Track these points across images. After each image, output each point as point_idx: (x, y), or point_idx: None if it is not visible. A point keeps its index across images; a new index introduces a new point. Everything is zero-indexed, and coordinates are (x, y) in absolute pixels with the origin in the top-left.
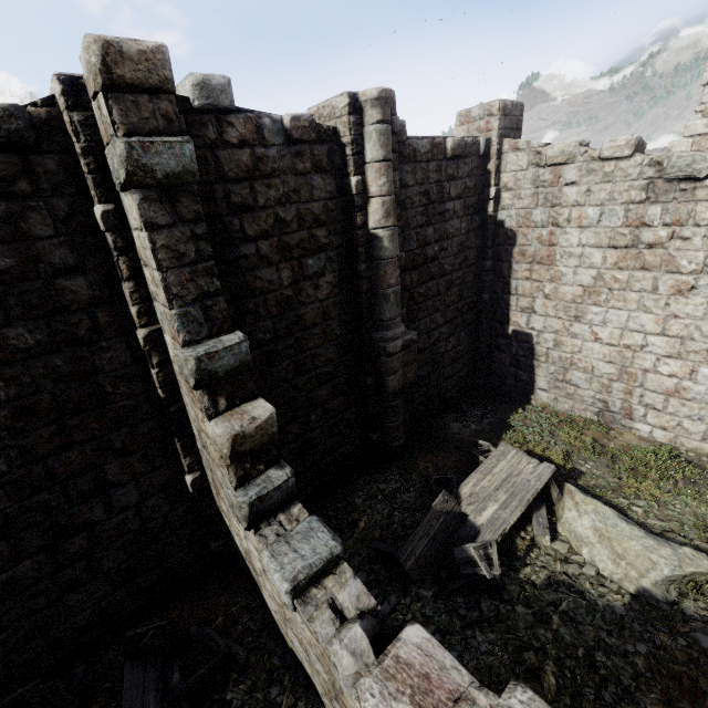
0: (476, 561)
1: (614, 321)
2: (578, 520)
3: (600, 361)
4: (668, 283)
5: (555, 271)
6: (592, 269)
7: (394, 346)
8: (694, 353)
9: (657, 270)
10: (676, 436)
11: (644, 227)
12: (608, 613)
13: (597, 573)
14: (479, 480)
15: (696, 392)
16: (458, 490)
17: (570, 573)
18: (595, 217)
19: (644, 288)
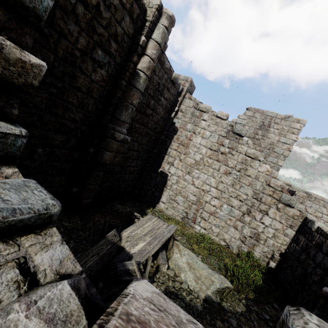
0: (131, 273)
1: (202, 178)
2: (180, 258)
3: (191, 194)
4: (223, 169)
5: (188, 150)
6: (201, 154)
7: (119, 136)
8: (224, 198)
9: (221, 163)
10: (208, 233)
11: (222, 145)
12: (195, 310)
13: (188, 287)
14: (134, 230)
15: (220, 214)
16: (120, 233)
17: (176, 287)
18: (208, 135)
19: (216, 168)
